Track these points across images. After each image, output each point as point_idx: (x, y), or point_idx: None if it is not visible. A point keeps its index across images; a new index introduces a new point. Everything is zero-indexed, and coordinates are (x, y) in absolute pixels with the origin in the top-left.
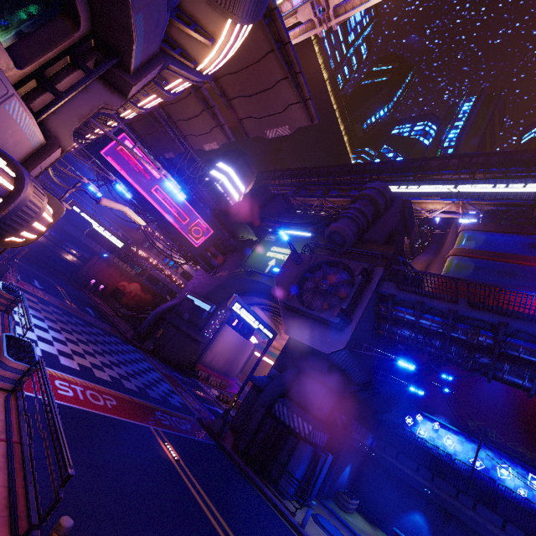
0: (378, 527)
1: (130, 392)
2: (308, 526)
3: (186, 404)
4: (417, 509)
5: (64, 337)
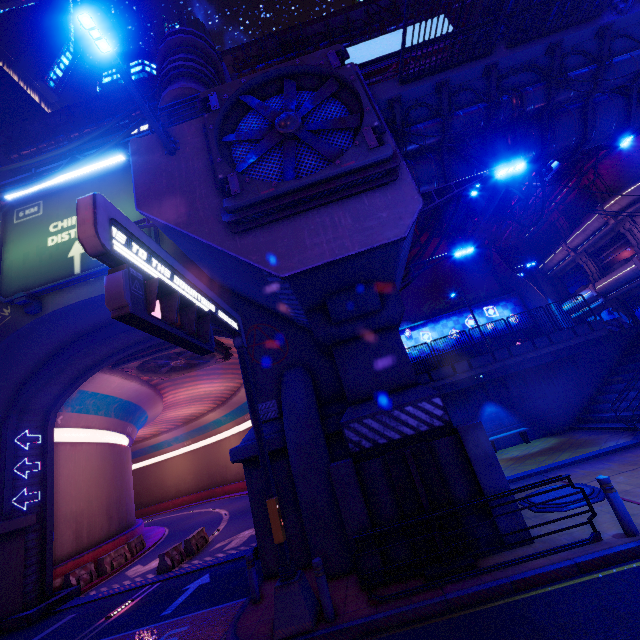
0: None
1: None
2: (602, 523)
3: None
4: (482, 403)
5: None
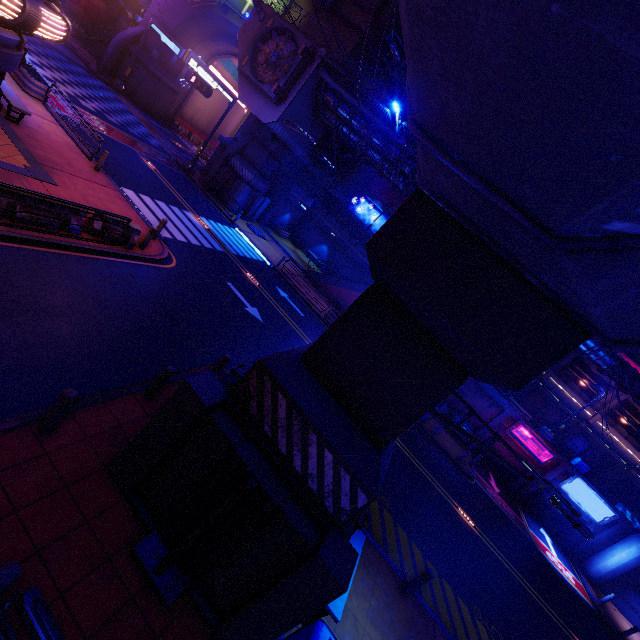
0: (301, 250)
1: (114, 125)
2: (240, 224)
3: (164, 147)
4: (326, 244)
5: (37, 60)
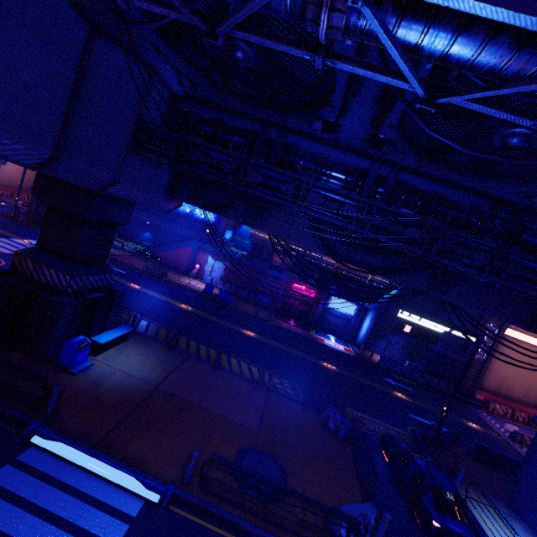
0: (133, 242)
1: None
2: None
3: None
4: (147, 231)
5: None
